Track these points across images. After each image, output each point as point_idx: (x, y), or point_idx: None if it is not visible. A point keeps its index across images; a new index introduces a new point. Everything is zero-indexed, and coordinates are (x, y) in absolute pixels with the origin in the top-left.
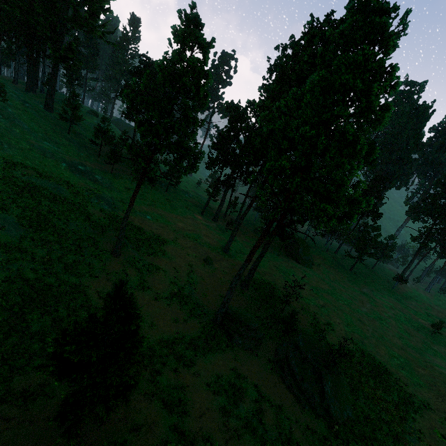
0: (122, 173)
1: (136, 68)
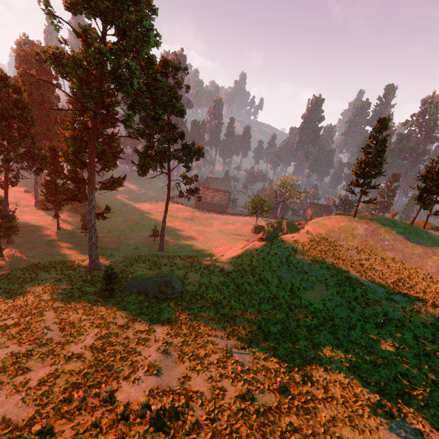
0: None
1: None
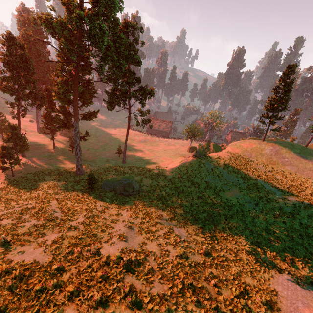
0: None
1: None
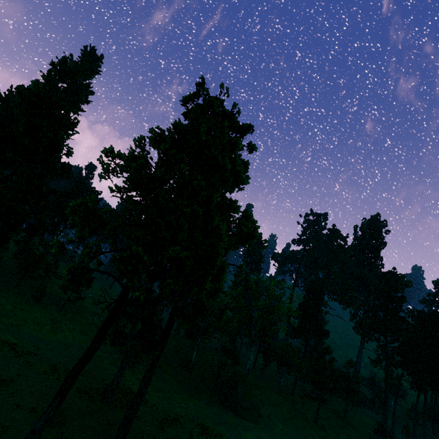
0: (1, 284)
1: (70, 190)
